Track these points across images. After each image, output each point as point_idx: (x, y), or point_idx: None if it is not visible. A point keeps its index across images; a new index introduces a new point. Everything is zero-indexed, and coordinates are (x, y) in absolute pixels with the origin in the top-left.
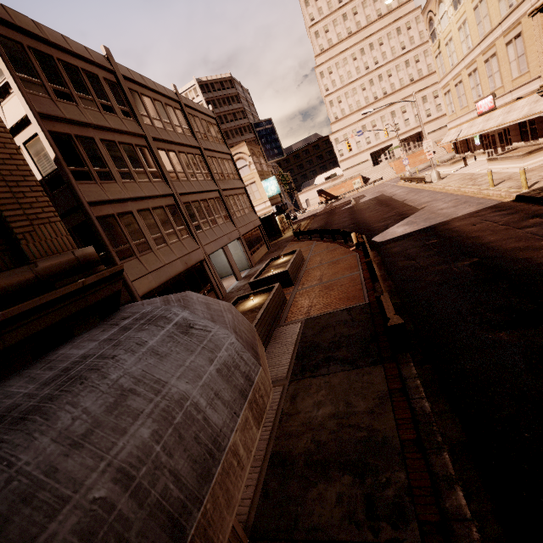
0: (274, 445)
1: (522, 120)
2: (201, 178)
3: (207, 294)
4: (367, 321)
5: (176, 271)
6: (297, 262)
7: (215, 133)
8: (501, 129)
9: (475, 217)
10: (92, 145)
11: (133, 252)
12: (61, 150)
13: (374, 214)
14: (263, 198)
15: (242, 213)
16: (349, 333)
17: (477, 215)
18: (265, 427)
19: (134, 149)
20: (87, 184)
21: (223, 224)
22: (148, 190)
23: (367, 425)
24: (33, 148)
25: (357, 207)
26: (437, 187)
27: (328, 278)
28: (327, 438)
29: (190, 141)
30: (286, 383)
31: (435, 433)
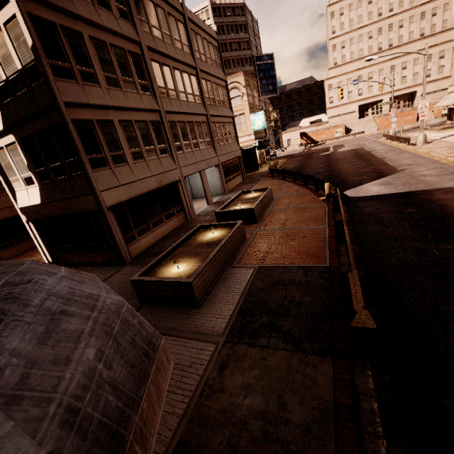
0: (185, 429)
1: None
2: (191, 100)
3: (176, 213)
4: (324, 291)
5: (148, 187)
6: (265, 201)
7: (215, 56)
8: None
9: None
10: (79, 41)
11: (108, 162)
12: (41, 39)
13: (350, 166)
14: (248, 131)
15: (225, 141)
16: (301, 299)
17: None
18: (184, 396)
19: (126, 55)
20: (67, 82)
21: (205, 149)
22: (134, 101)
23: (299, 450)
24: (13, 30)
25: (334, 155)
26: (421, 151)
27: (292, 225)
28: (245, 447)
29: (187, 59)
30: (220, 343)
31: None
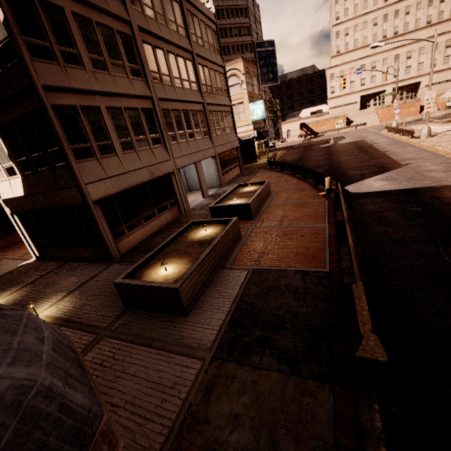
0: None
1: None
2: (187, 86)
3: (169, 207)
4: (323, 300)
5: (139, 179)
6: (262, 195)
7: (213, 40)
8: None
9: None
10: (60, 17)
11: (94, 152)
12: (15, 12)
13: (351, 159)
14: (247, 121)
15: (222, 131)
16: (298, 309)
17: None
18: (162, 426)
19: (114, 35)
20: (46, 63)
21: (201, 139)
22: (123, 87)
23: None
24: None
25: (335, 148)
26: (425, 145)
27: (290, 222)
28: None
29: (183, 42)
30: (207, 359)
31: None
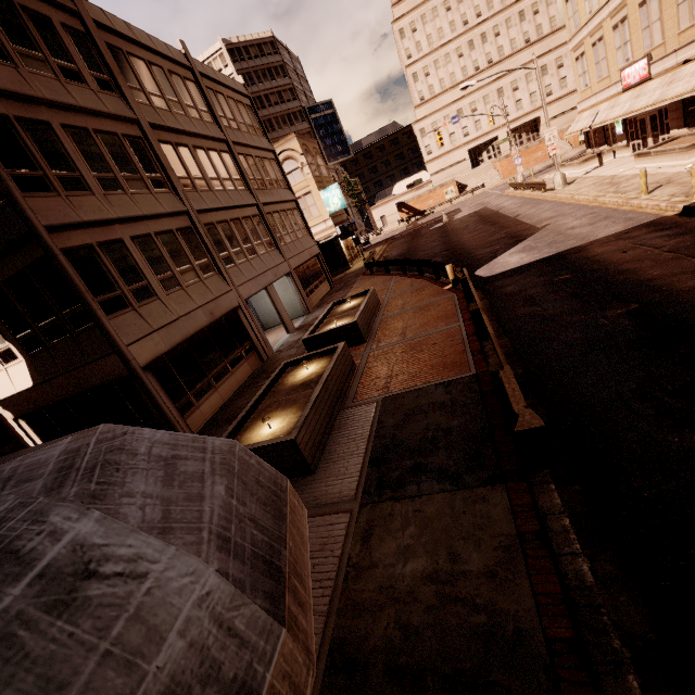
0: (336, 627)
1: (691, 95)
2: (230, 187)
3: (245, 356)
4: (476, 406)
5: (196, 325)
6: (370, 308)
7: (250, 119)
8: (655, 110)
9: (625, 240)
10: (48, 134)
11: (128, 301)
12: None
13: (475, 236)
14: (322, 216)
15: (292, 237)
16: (449, 424)
17: (627, 236)
18: (323, 588)
19: (121, 142)
20: (43, 197)
21: (266, 254)
22: (148, 206)
23: (487, 601)
24: None
25: (451, 226)
26: (562, 197)
27: (415, 333)
28: (420, 620)
29: (211, 130)
30: (355, 509)
31: (607, 629)
